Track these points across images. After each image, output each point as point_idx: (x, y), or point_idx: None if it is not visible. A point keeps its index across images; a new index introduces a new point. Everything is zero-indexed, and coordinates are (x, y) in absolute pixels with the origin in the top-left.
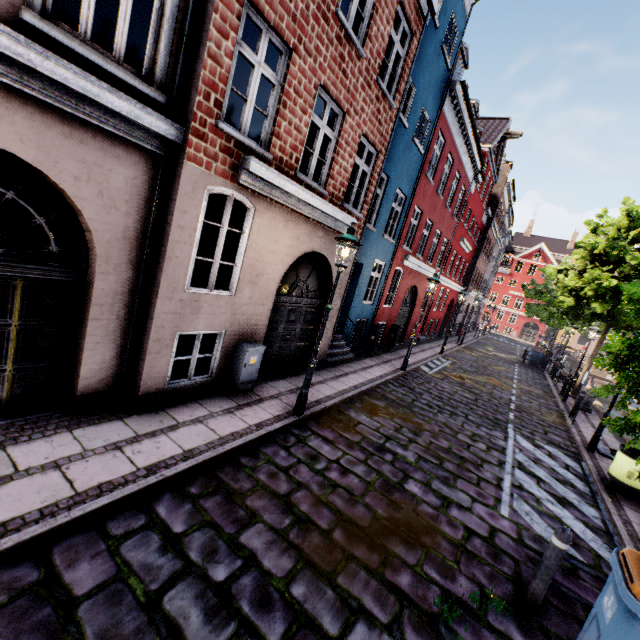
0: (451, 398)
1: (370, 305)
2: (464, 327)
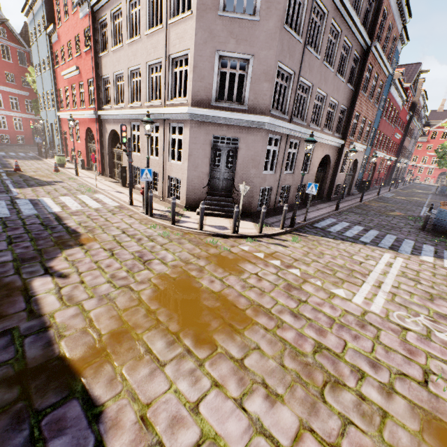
0: (400, 202)
1: (361, 173)
2: (396, 180)
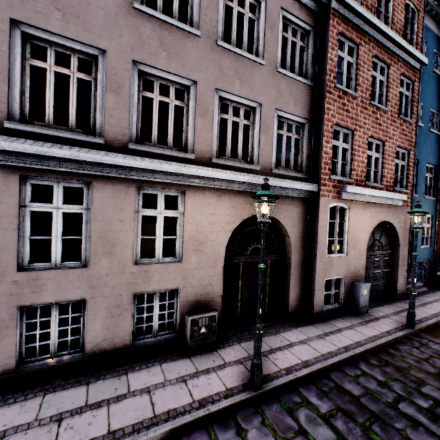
0: None
1: (428, 248)
2: None
